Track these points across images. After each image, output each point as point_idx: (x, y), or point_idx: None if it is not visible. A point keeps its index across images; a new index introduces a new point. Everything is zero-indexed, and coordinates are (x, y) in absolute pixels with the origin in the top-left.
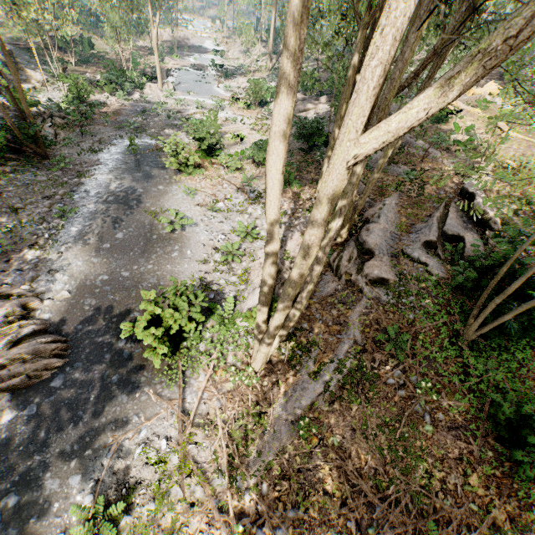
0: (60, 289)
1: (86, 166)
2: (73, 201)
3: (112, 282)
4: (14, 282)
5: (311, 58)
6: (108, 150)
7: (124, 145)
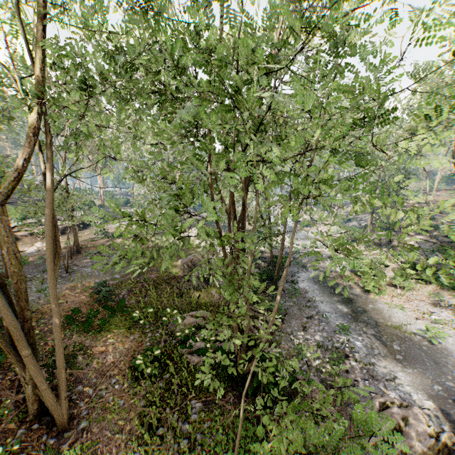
0: (418, 399)
1: (304, 293)
2: (328, 320)
3: (450, 393)
4: (375, 391)
5: None
6: (301, 281)
7: (306, 277)
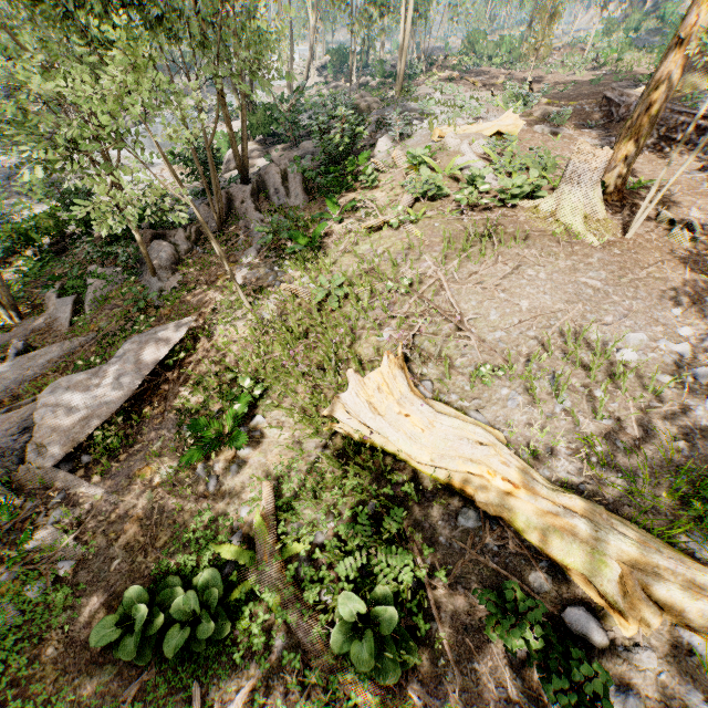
0: None
1: None
2: None
3: None
4: None
5: (362, 88)
6: None
7: None
